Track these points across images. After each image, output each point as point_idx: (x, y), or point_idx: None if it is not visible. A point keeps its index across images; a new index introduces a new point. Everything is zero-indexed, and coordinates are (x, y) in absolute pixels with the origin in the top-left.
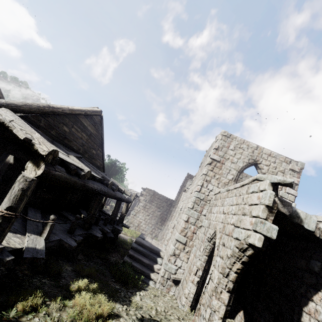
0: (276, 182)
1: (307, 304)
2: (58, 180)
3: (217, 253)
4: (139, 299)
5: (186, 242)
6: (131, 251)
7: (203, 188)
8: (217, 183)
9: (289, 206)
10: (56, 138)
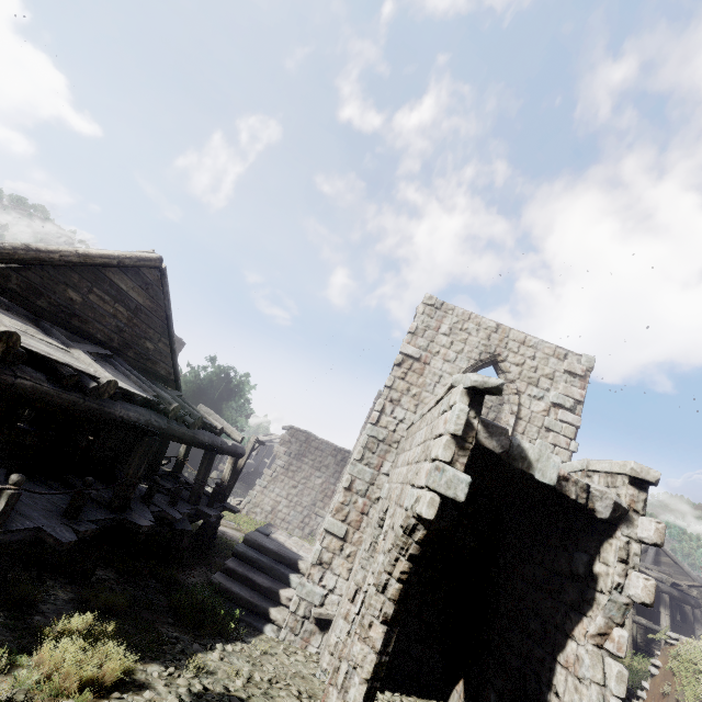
0: (470, 387)
1: (565, 646)
2: (25, 397)
3: (383, 547)
4: (217, 658)
5: (347, 535)
6: (231, 561)
7: (383, 417)
8: (413, 405)
9: (503, 434)
10: (49, 314)
